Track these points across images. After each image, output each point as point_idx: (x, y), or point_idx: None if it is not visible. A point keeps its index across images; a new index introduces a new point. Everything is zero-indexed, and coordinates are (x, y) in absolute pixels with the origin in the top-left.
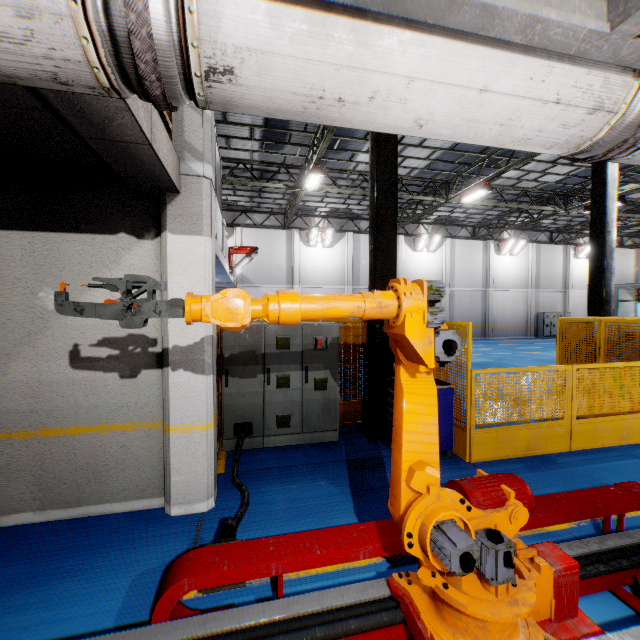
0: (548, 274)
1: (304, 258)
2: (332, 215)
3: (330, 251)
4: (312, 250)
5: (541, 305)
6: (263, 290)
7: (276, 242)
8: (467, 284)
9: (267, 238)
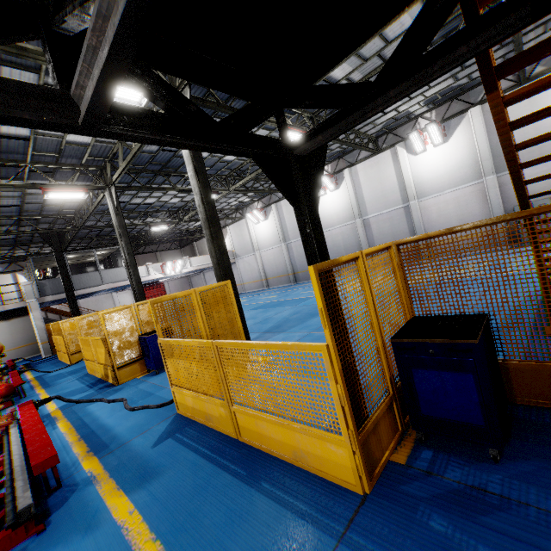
0: (526, 137)
1: (257, 232)
2: (261, 196)
3: (267, 222)
4: (259, 225)
5: None
6: (245, 259)
7: (243, 228)
8: (382, 206)
9: (239, 227)
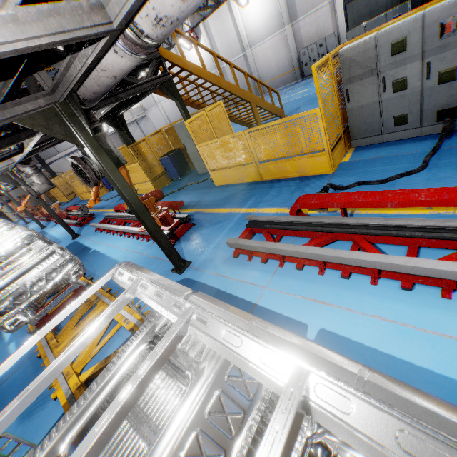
0: None
1: None
2: None
3: None
4: None
5: (305, 38)
6: (152, 111)
7: None
8: (230, 56)
9: None
